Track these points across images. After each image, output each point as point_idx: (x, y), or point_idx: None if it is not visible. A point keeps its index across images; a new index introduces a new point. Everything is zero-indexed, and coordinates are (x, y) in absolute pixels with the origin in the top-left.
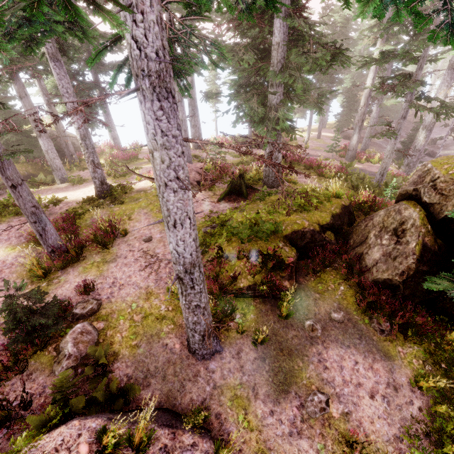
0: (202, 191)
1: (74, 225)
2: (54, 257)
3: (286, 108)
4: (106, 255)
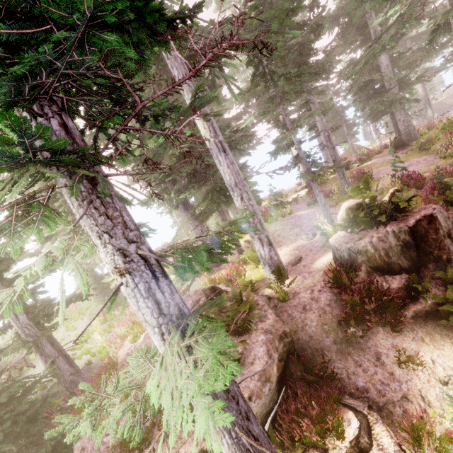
0: (373, 159)
1: (330, 188)
2: (355, 182)
3: (407, 89)
4: (373, 180)
